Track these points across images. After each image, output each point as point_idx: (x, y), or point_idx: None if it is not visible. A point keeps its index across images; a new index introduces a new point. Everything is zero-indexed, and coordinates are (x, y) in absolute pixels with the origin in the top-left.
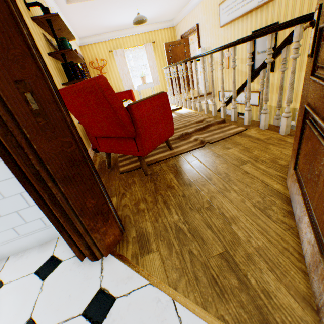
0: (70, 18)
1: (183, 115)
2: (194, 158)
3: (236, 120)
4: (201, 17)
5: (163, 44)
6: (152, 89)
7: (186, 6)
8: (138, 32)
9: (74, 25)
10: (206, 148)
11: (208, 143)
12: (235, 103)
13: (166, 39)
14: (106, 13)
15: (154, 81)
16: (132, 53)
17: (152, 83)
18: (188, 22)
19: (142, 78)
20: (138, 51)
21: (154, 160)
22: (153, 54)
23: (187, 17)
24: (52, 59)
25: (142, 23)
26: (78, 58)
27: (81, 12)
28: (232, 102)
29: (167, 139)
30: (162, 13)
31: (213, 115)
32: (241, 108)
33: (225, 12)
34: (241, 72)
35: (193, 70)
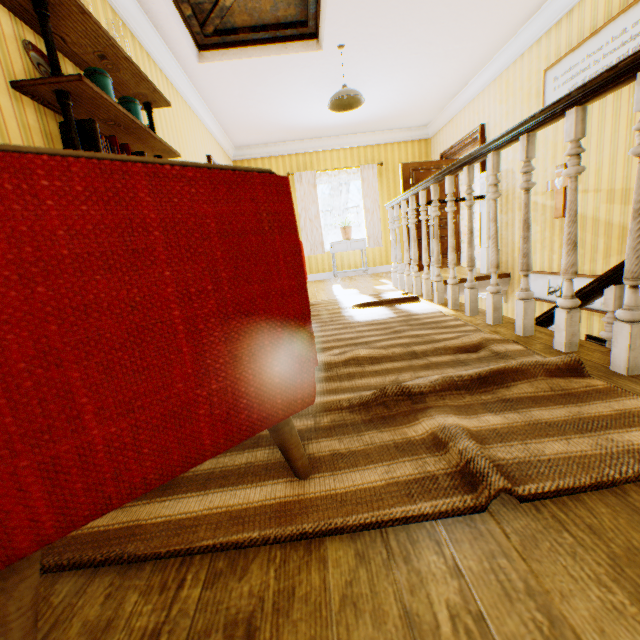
0: (211, 99)
1: (416, 316)
2: (394, 633)
3: (635, 370)
4: (492, 111)
5: (399, 166)
6: (362, 255)
7: (458, 93)
8: (352, 144)
9: (222, 115)
10: (494, 529)
11: (508, 491)
12: (638, 300)
13: (409, 160)
14: (284, 95)
15: (370, 238)
16: (332, 181)
17: (364, 242)
18: (459, 126)
19: (343, 228)
20: (346, 178)
21: (174, 529)
22: (376, 187)
23: (459, 117)
24: (38, 109)
25: (350, 107)
26: (142, 132)
27: (231, 87)
28: (604, 295)
29: (279, 422)
30: (405, 107)
31: (518, 333)
32: (602, 323)
33: (562, 83)
34: (605, 224)
35: (461, 226)
